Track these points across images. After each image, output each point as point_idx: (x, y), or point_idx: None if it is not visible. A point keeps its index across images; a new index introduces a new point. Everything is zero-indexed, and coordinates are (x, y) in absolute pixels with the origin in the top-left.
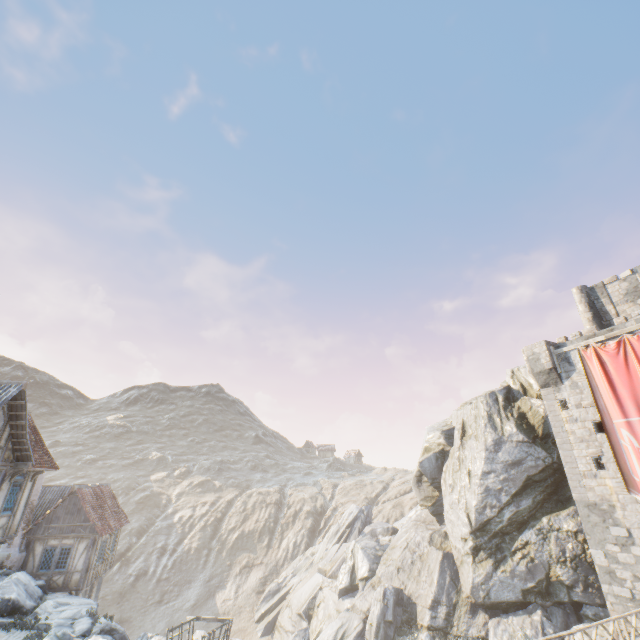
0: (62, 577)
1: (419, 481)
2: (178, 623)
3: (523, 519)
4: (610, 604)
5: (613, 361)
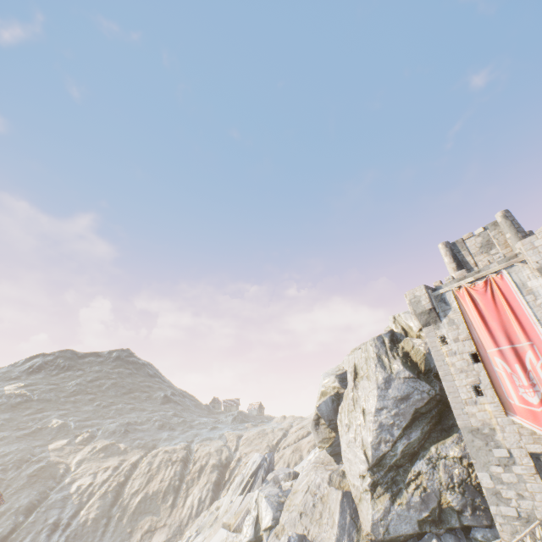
0: None
1: (317, 424)
2: None
3: (414, 450)
4: (499, 525)
5: (483, 298)
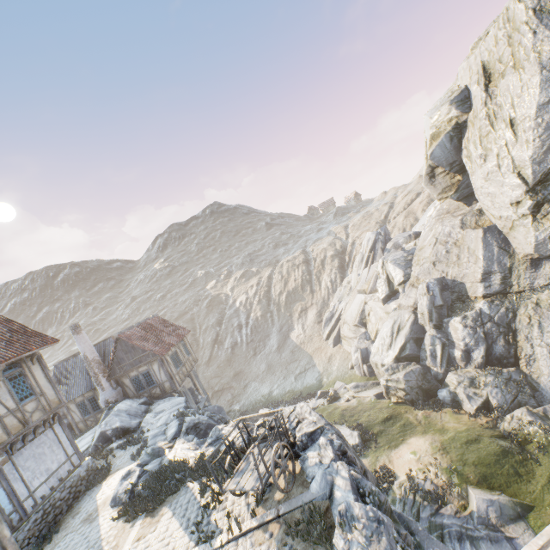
0: (157, 389)
1: (432, 178)
2: (273, 361)
3: None
4: None
5: None
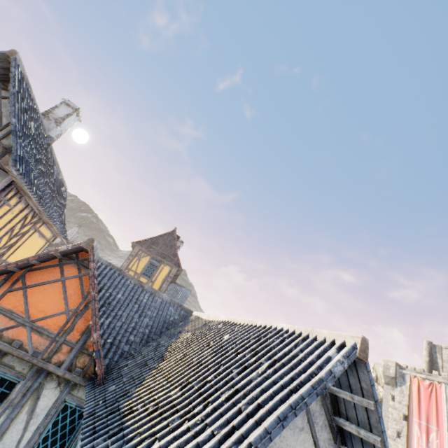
0: None
1: None
2: None
3: None
4: None
5: (424, 390)
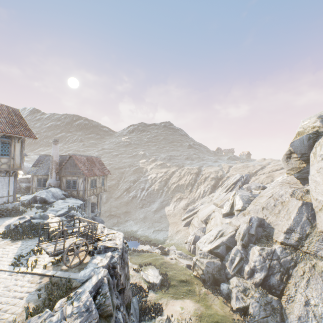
0: (76, 192)
1: (288, 158)
2: (148, 216)
3: None
4: None
5: None
